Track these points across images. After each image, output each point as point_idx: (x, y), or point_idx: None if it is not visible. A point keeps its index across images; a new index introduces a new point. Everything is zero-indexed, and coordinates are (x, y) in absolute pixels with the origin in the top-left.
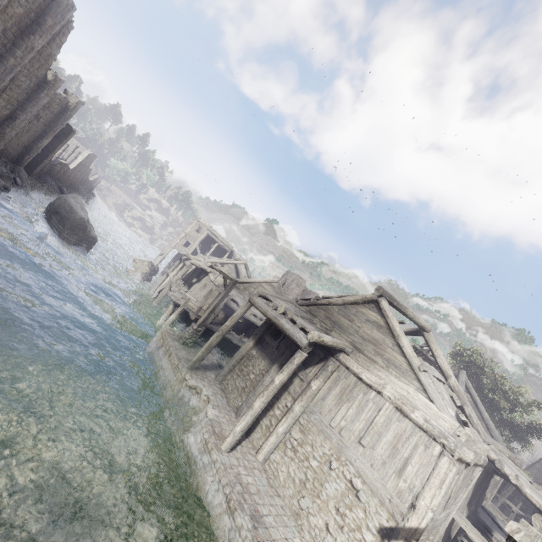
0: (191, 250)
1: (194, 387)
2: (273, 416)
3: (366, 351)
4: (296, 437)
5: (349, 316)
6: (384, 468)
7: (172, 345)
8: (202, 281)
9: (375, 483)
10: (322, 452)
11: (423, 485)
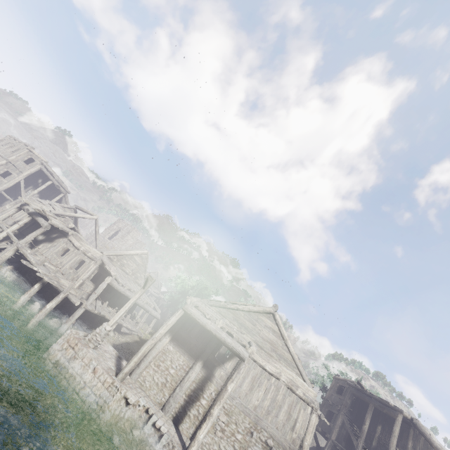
0: (12, 182)
1: (134, 402)
2: (201, 406)
3: (265, 348)
4: (224, 420)
5: (252, 321)
6: (284, 428)
7: (92, 356)
8: (59, 244)
9: (281, 439)
10: (244, 427)
11: (304, 433)
